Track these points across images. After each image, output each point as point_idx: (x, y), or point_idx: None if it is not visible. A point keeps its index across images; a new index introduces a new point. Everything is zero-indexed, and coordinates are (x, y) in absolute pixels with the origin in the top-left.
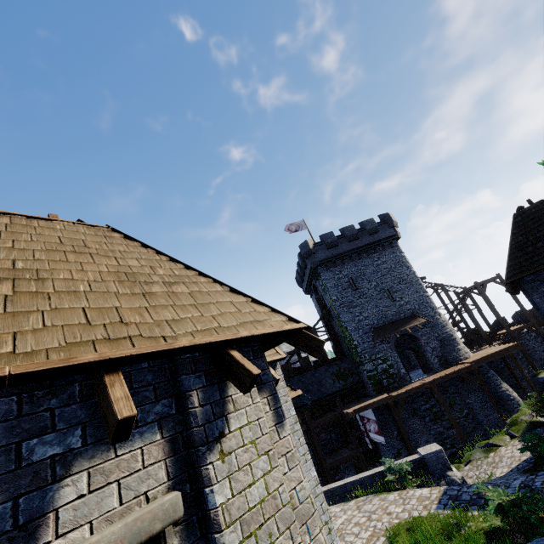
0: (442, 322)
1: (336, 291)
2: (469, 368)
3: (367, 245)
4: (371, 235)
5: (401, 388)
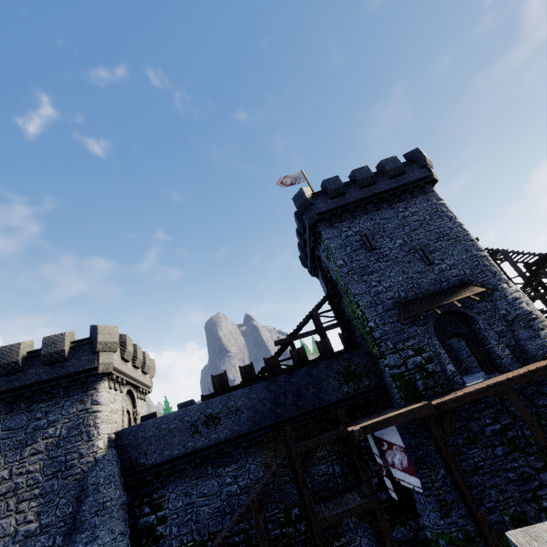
0: (512, 293)
1: (342, 254)
2: None
3: (388, 191)
4: (394, 178)
5: (448, 394)
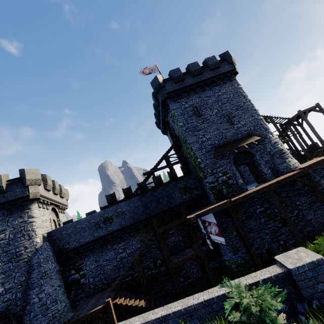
0: (274, 139)
1: (182, 119)
2: (302, 172)
3: (209, 79)
4: (213, 70)
5: (239, 195)
